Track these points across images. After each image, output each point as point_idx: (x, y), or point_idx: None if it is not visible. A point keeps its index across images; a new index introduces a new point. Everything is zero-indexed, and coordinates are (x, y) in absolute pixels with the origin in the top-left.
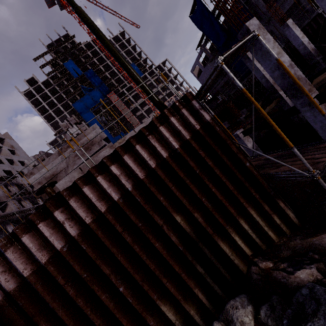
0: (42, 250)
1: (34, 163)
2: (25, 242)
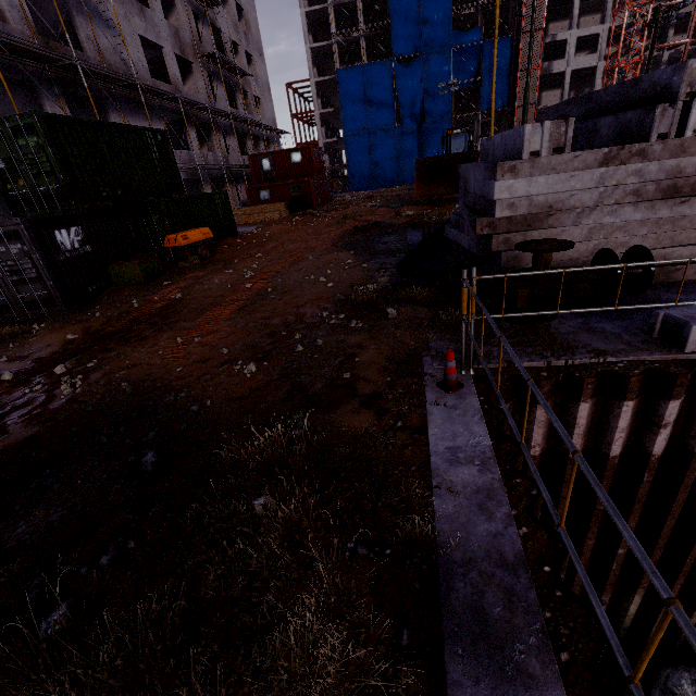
0: (583, 436)
1: (540, 146)
2: (580, 411)
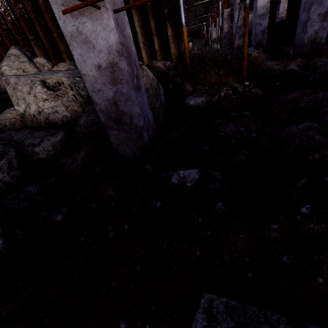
0: None
1: None
2: None
